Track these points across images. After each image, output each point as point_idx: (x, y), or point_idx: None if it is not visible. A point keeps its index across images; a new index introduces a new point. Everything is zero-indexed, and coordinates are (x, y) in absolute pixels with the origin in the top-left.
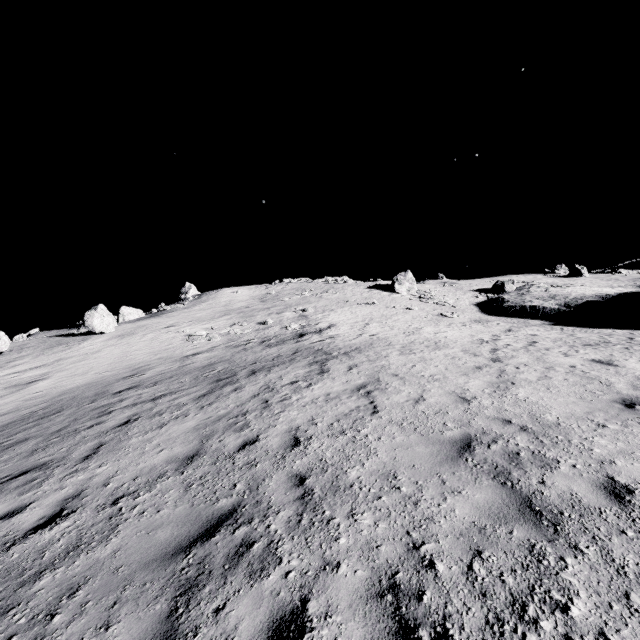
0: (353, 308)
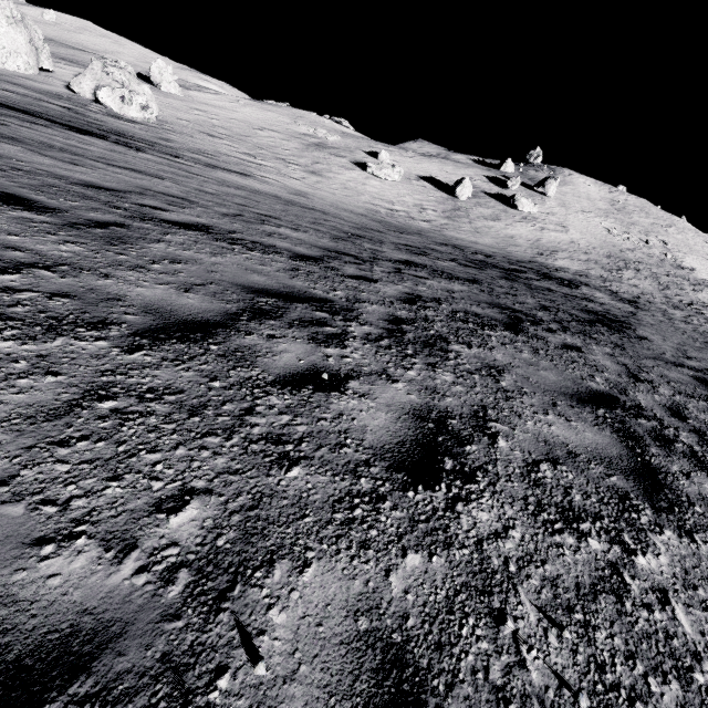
0: (700, 259)
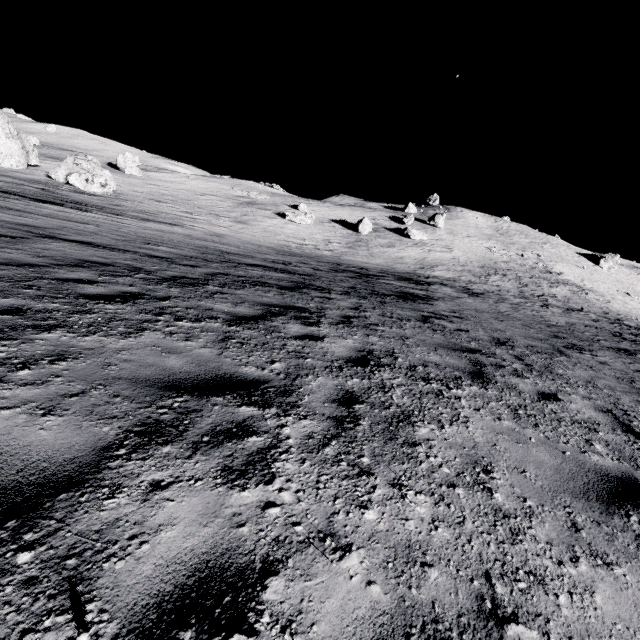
0: (569, 266)
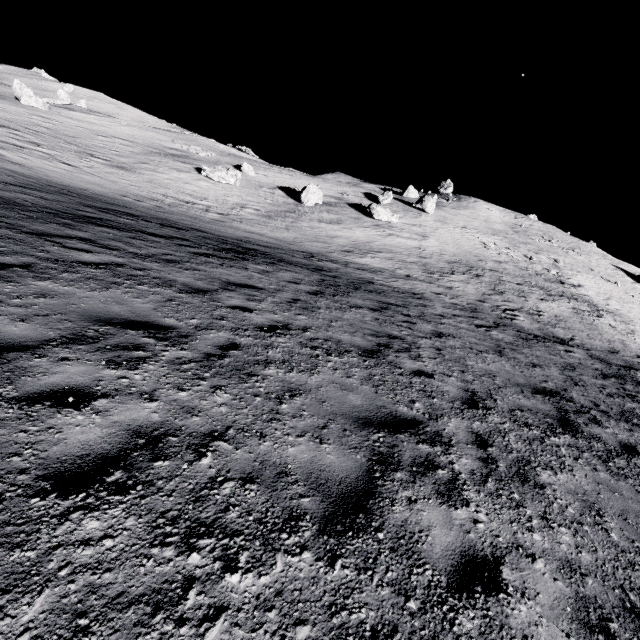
0: (596, 279)
